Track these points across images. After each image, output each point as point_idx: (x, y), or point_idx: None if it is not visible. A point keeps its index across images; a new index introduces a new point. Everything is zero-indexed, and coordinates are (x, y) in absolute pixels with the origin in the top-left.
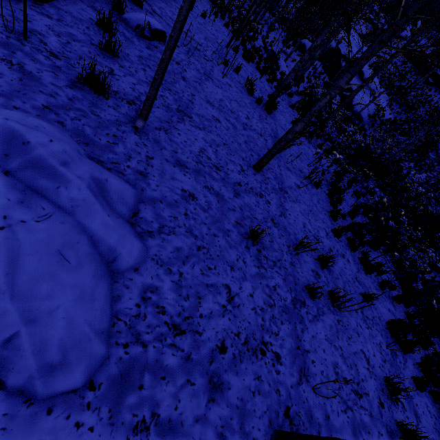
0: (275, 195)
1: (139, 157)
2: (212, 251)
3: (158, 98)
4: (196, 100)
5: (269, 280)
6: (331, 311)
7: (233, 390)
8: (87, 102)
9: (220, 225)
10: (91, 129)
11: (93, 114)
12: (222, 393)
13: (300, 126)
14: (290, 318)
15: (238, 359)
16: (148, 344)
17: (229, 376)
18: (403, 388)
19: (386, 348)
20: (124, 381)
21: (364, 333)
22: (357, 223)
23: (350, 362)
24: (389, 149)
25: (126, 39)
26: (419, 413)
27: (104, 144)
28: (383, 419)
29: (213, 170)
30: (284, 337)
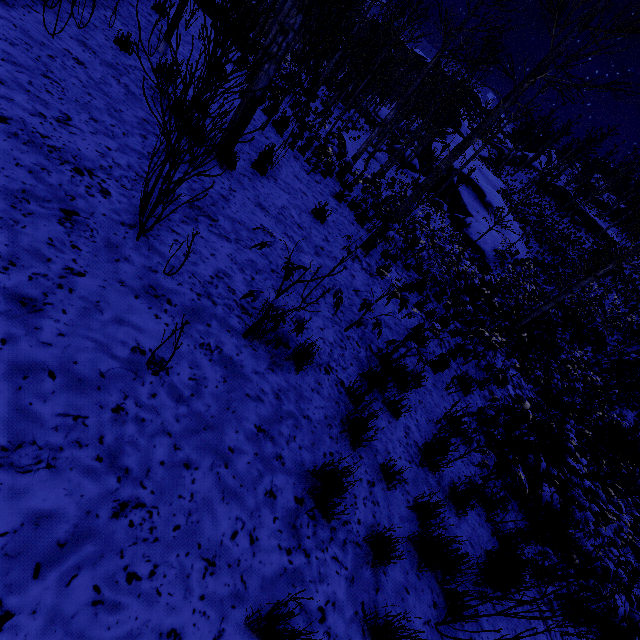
0: None
1: None
2: None
3: None
4: None
5: None
6: None
7: None
8: None
9: None
10: None
11: None
12: None
13: None
14: None
15: None
16: None
17: None
18: None
19: None
20: None
21: None
22: (436, 506)
23: None
24: (529, 300)
25: None
26: None
27: None
28: None
29: None
30: None
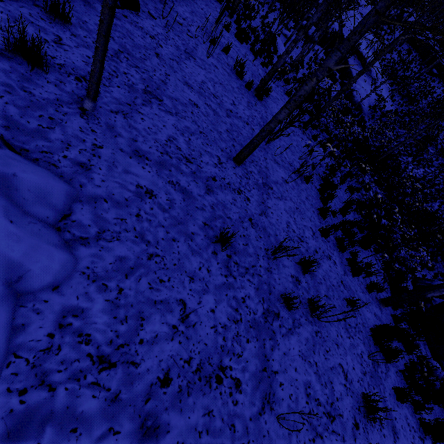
0: (257, 191)
1: (82, 146)
2: (168, 260)
3: (120, 76)
4: (171, 80)
5: (238, 291)
6: (309, 321)
7: (173, 433)
8: (17, 75)
9: (182, 227)
10: (16, 109)
11: (23, 90)
12: (157, 439)
13: (284, 113)
14: (259, 334)
15: (185, 392)
16: (57, 386)
17: (170, 415)
18: (383, 401)
19: (368, 358)
20: (11, 442)
21: (344, 344)
22: (348, 221)
23: (325, 380)
24: (388, 142)
25: (85, 4)
26: (397, 428)
27: (33, 128)
28: (356, 442)
29: (182, 163)
30: (249, 358)
